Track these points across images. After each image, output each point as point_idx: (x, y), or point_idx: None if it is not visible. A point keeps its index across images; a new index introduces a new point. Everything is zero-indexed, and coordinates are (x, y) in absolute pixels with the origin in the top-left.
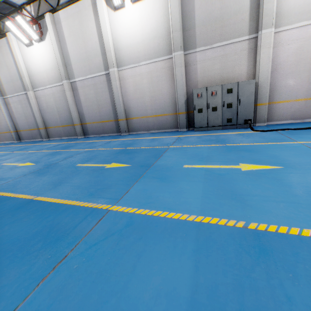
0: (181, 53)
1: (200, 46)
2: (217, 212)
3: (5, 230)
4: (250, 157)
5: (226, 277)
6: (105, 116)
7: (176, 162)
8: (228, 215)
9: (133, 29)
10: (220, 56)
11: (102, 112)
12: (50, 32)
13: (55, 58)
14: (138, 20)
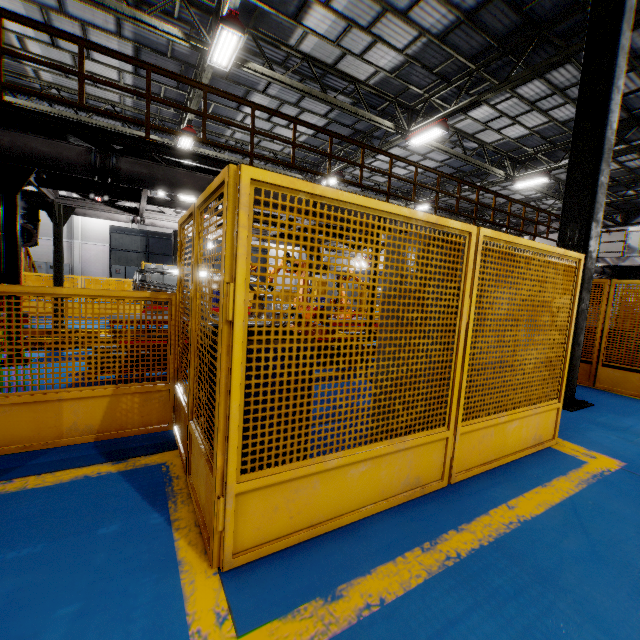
0: None
1: None
2: None
3: None
4: None
5: None
6: None
7: None
8: None
9: None
10: (48, 245)
11: None
12: None
13: None
14: None
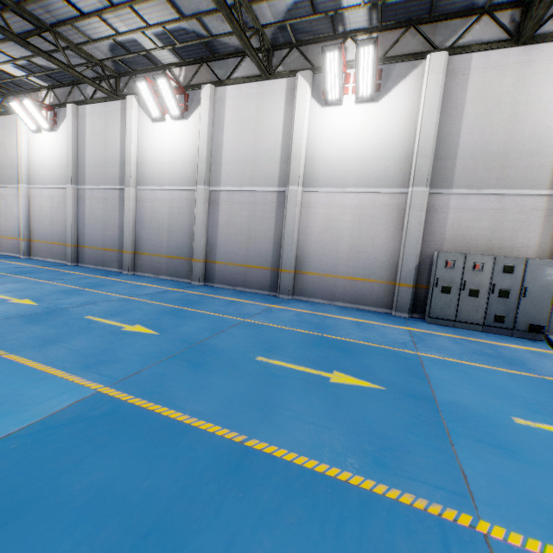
0: (426, 190)
1: (459, 187)
2: None
3: (269, 548)
4: None
5: None
6: (256, 258)
7: (482, 403)
8: None
9: (347, 138)
10: (492, 209)
11: (252, 250)
12: (203, 110)
13: (196, 148)
14: (360, 127)
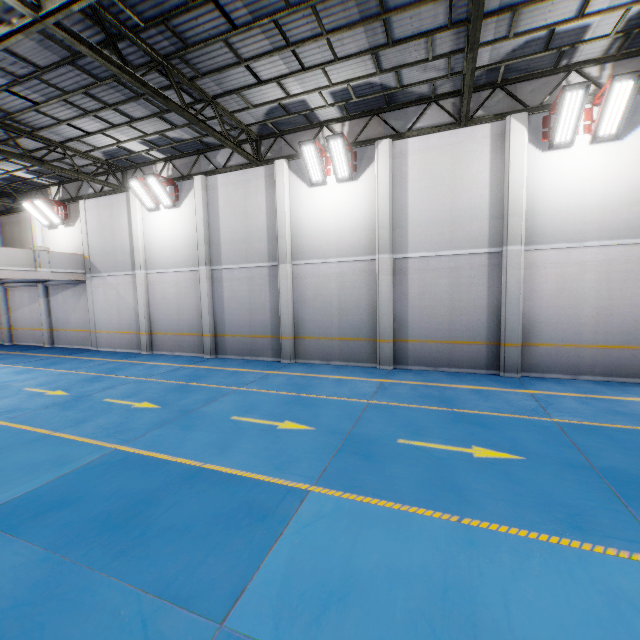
0: None
1: None
2: None
3: None
4: None
5: None
6: (464, 332)
7: None
8: None
9: (581, 184)
10: None
11: (457, 323)
12: (382, 169)
13: (371, 212)
14: (598, 170)
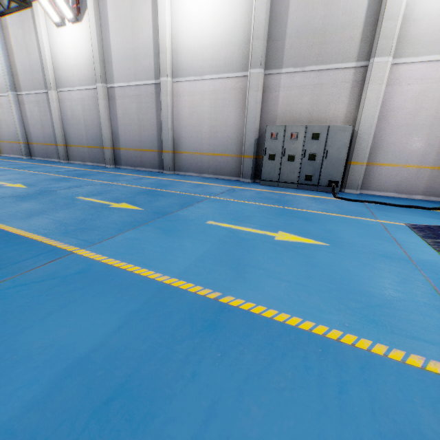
0: (261, 71)
1: (288, 67)
2: (199, 277)
3: None
4: (299, 226)
5: (144, 343)
6: (147, 143)
7: (202, 216)
8: (209, 283)
9: (201, 27)
10: (312, 85)
11: (143, 136)
12: (90, 11)
13: (92, 50)
14: (210, 15)
